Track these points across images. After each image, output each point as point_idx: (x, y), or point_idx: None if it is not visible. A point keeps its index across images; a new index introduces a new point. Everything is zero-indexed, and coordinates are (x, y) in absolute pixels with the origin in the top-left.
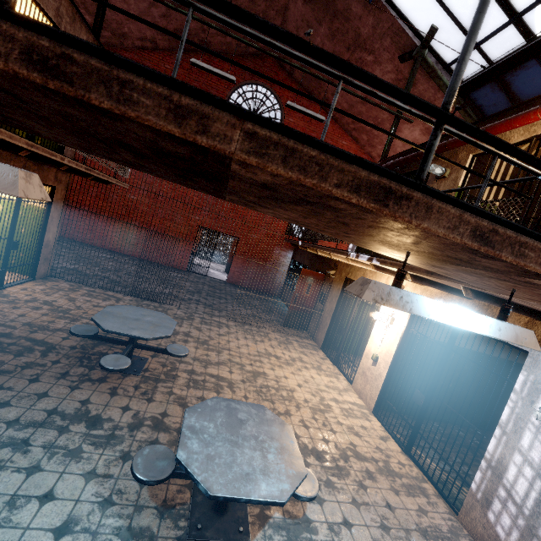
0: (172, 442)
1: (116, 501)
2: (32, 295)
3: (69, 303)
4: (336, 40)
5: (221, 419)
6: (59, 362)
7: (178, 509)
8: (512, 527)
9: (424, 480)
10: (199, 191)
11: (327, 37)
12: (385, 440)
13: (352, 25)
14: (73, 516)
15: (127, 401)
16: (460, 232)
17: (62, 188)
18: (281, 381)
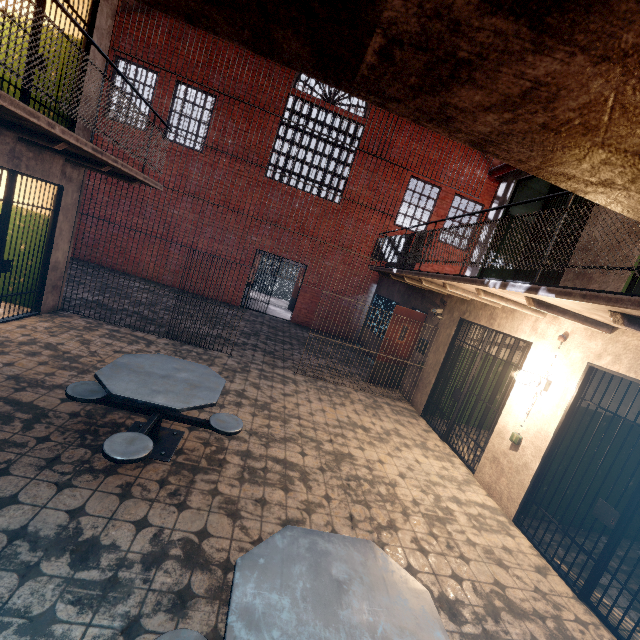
0: (213, 592)
1: None
2: (31, 335)
3: (81, 346)
4: None
5: (302, 583)
6: (48, 439)
7: None
8: None
9: None
10: (278, 55)
11: None
12: (545, 574)
13: None
14: None
15: (145, 508)
16: None
17: (73, 190)
18: (375, 469)
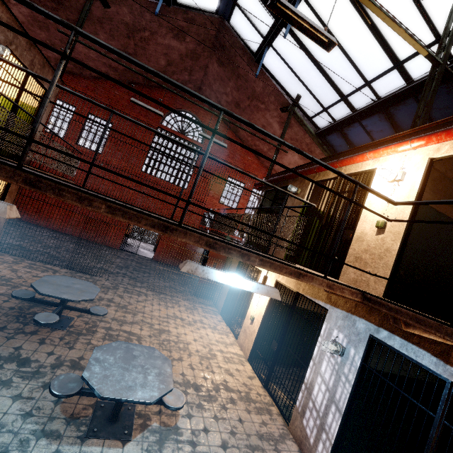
0: None
1: (35, 414)
2: None
3: (12, 273)
4: (240, 92)
5: (119, 355)
6: None
7: (82, 419)
8: (314, 426)
9: (272, 405)
10: None
11: (234, 89)
12: (252, 379)
13: (250, 85)
14: (1, 423)
15: (52, 348)
16: (200, 243)
17: None
18: (180, 337)
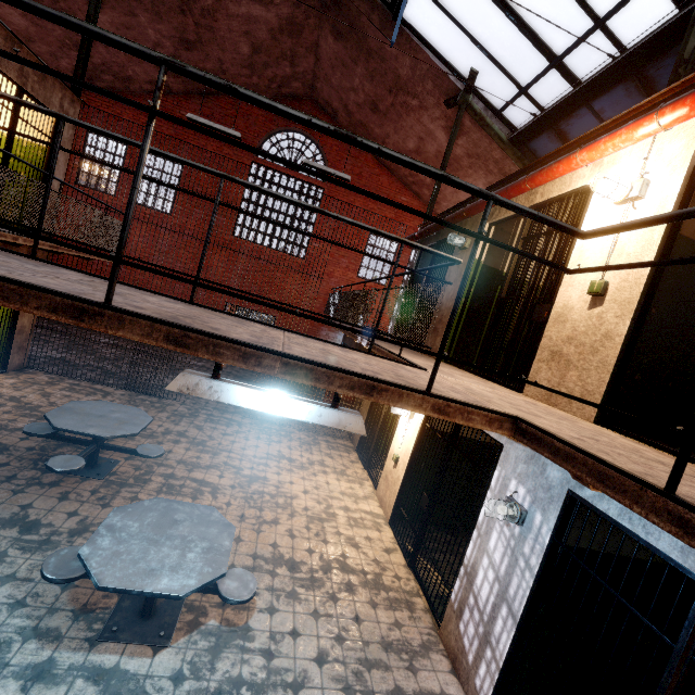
0: None
1: (29, 603)
2: None
3: (42, 398)
4: (375, 82)
5: (151, 519)
6: (8, 464)
7: (98, 613)
8: (475, 635)
9: (418, 594)
10: None
11: (366, 78)
12: (390, 553)
13: (390, 66)
14: None
15: (77, 506)
16: (154, 338)
17: None
18: (283, 487)
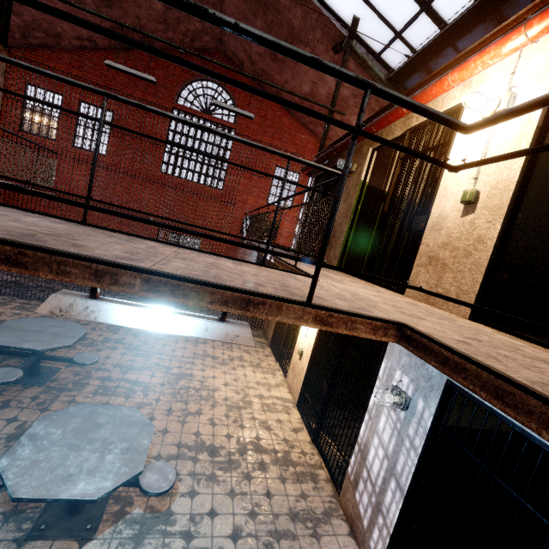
0: None
1: None
2: None
3: None
4: (273, 33)
5: (74, 425)
6: None
7: (28, 512)
8: (368, 504)
9: (321, 467)
10: None
11: (265, 30)
12: (297, 432)
13: (284, 17)
14: None
15: (17, 412)
16: None
17: None
18: (206, 381)
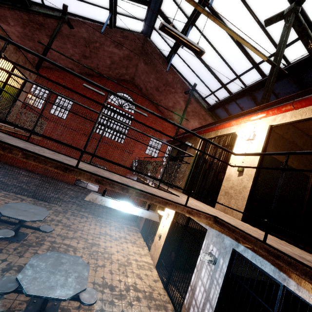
0: None
1: None
2: None
3: None
4: (158, 81)
5: (50, 261)
6: None
7: None
8: None
9: (169, 302)
10: None
11: (155, 79)
12: (156, 282)
13: (164, 77)
14: None
15: (6, 256)
16: (91, 180)
17: None
18: (107, 249)
